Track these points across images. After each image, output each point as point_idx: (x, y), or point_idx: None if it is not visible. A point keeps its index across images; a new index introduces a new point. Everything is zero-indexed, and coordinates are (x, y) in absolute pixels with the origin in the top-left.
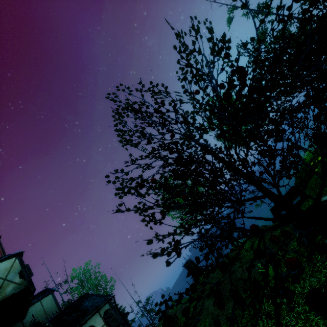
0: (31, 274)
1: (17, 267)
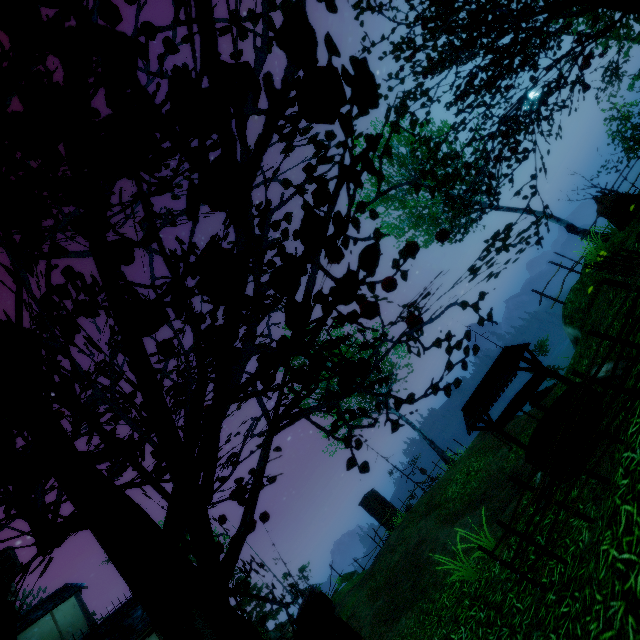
0: (17, 566)
1: None
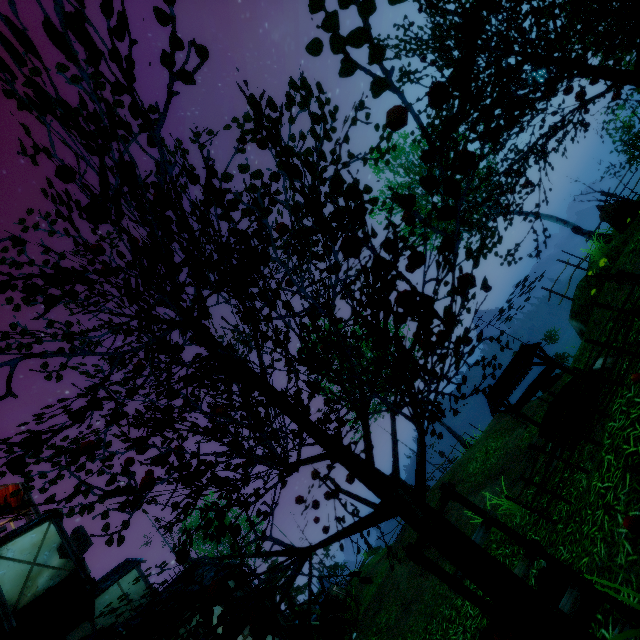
0: (89, 543)
1: (54, 540)
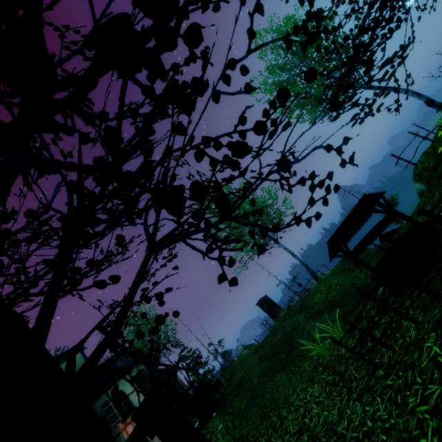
0: None
1: None
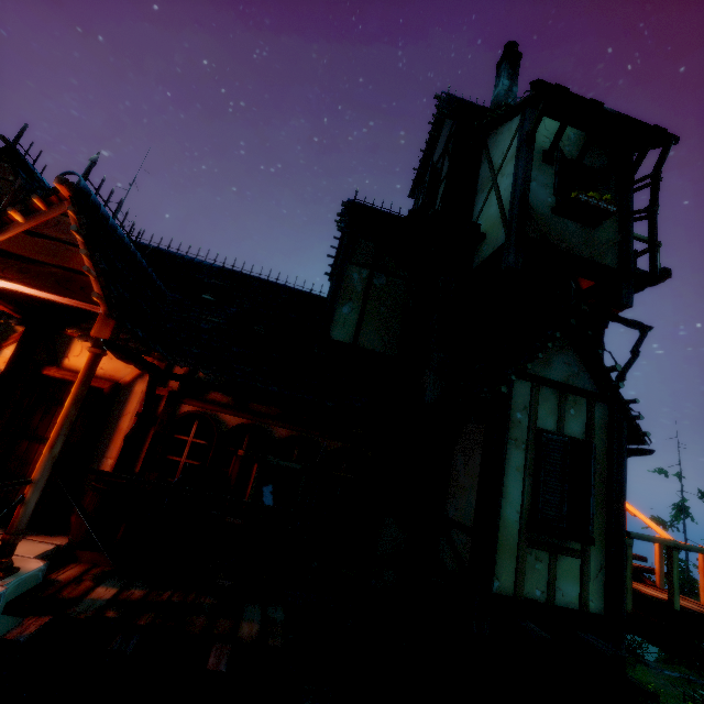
0: None
1: None
